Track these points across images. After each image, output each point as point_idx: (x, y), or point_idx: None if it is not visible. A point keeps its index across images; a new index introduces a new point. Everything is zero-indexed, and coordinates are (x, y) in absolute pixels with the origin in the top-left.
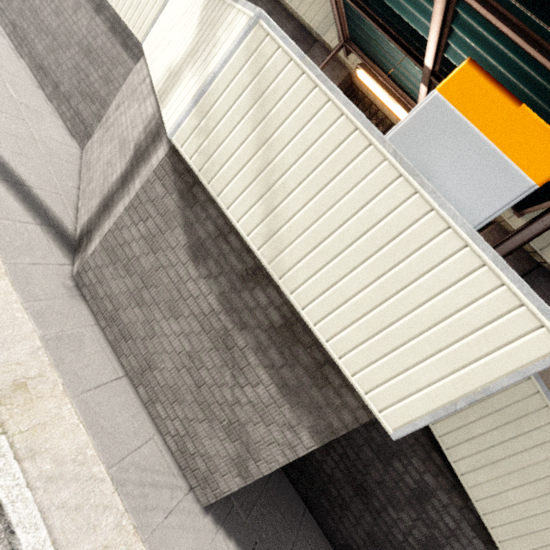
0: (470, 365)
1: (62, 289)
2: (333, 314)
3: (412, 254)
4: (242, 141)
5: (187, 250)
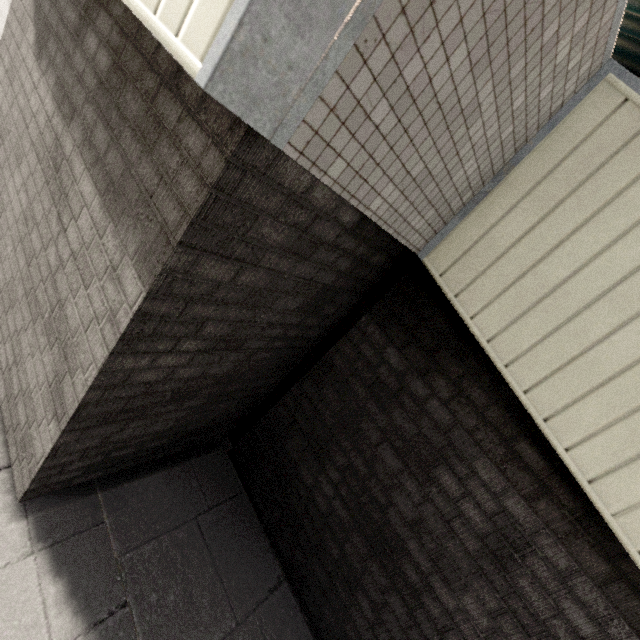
0: None
1: None
2: None
3: None
4: None
5: (34, 48)
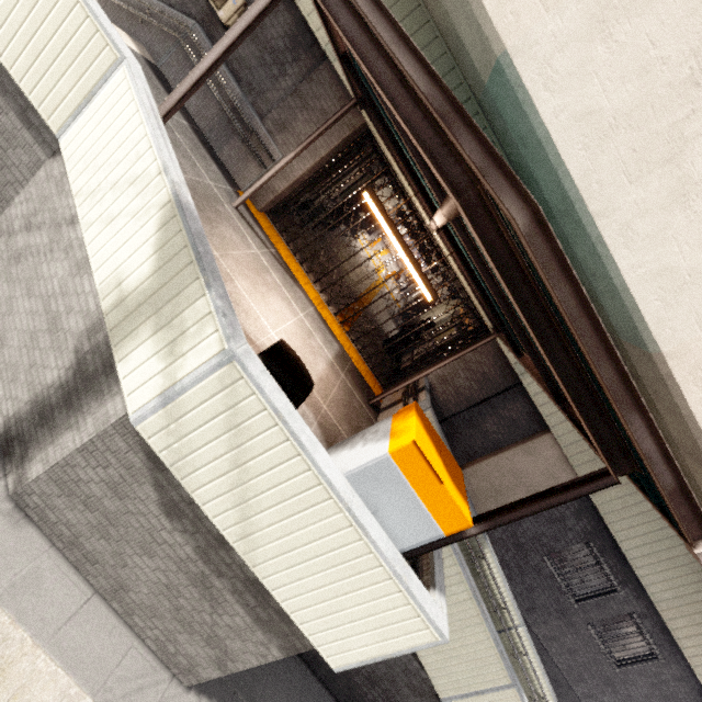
0: (386, 641)
1: (0, 519)
2: (296, 598)
3: (356, 575)
4: (217, 457)
5: (159, 506)
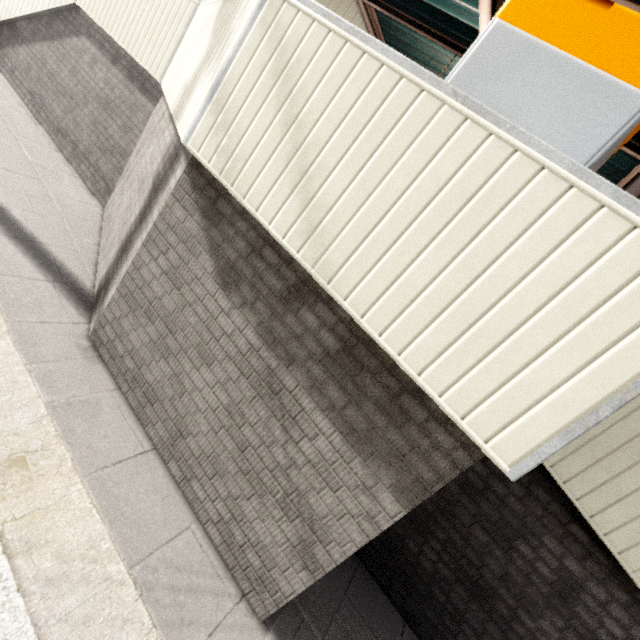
0: (608, 351)
1: (75, 349)
2: (402, 315)
3: (497, 215)
4: (267, 127)
5: (216, 278)
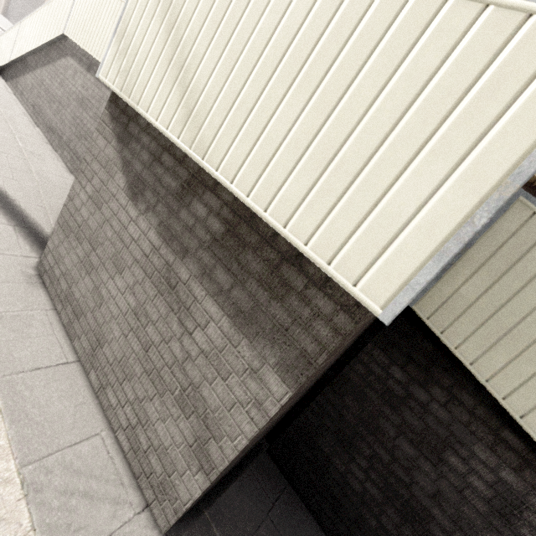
0: (475, 148)
1: (20, 276)
2: (266, 170)
3: (346, 43)
4: (154, 39)
5: (127, 191)
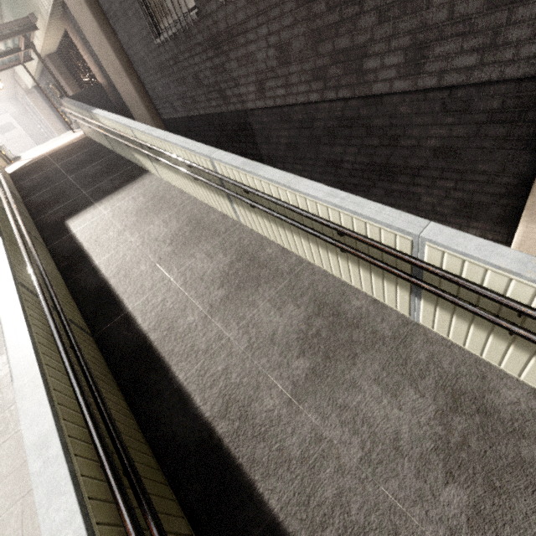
0: None
1: None
2: None
3: None
4: None
5: None
